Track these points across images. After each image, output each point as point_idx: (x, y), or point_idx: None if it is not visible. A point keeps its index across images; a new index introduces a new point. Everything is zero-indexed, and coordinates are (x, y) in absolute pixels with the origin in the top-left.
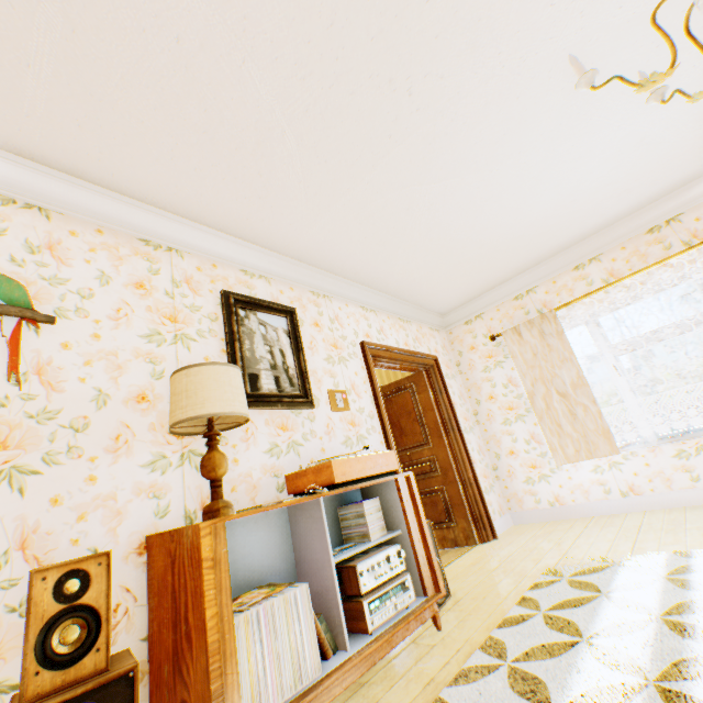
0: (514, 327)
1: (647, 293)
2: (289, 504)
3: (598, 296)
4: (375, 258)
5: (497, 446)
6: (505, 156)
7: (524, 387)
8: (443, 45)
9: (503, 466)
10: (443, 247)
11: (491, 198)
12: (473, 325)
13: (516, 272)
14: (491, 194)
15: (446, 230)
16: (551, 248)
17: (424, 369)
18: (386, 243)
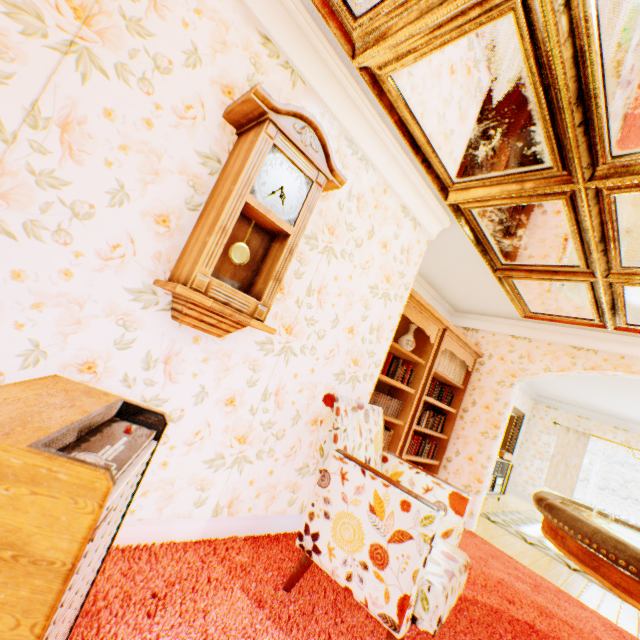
0: (567, 427)
1: (632, 458)
2: (500, 460)
3: (613, 444)
4: (538, 381)
5: (521, 461)
6: (614, 401)
7: (552, 451)
8: (614, 390)
9: (518, 469)
10: (567, 393)
11: (599, 400)
12: (549, 410)
13: (587, 408)
14: (600, 400)
15: (574, 393)
16: (610, 414)
17: (516, 416)
18: (548, 383)
